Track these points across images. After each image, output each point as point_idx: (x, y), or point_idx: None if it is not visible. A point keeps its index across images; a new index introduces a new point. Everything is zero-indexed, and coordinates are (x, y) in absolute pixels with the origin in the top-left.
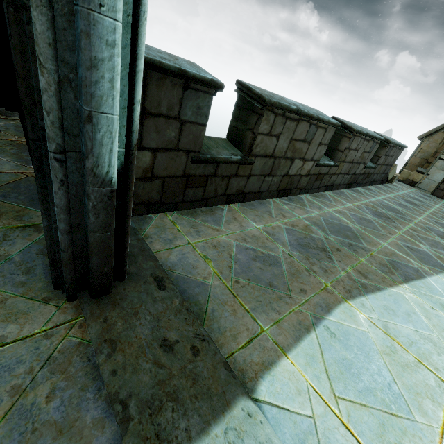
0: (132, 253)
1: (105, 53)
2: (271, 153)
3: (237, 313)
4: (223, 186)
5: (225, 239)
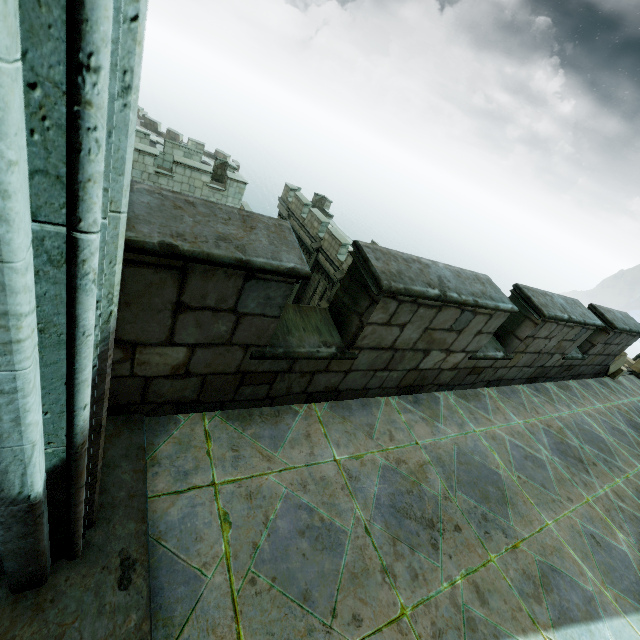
0: (114, 500)
1: (1, 399)
2: (389, 345)
3: None
4: (303, 383)
5: (272, 481)
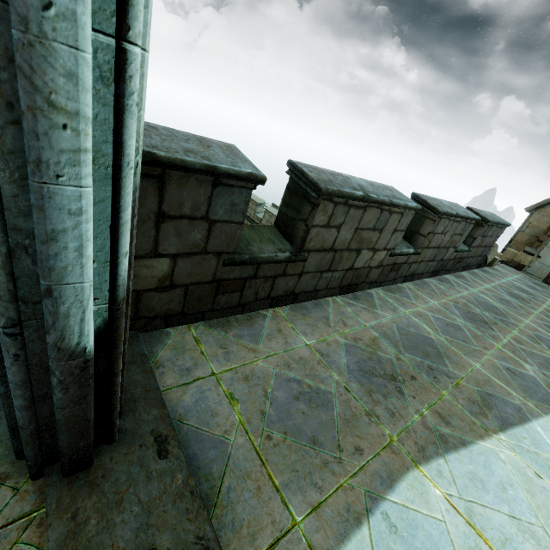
0: (133, 396)
1: (68, 222)
2: (330, 246)
3: (262, 492)
4: (267, 288)
5: (261, 365)
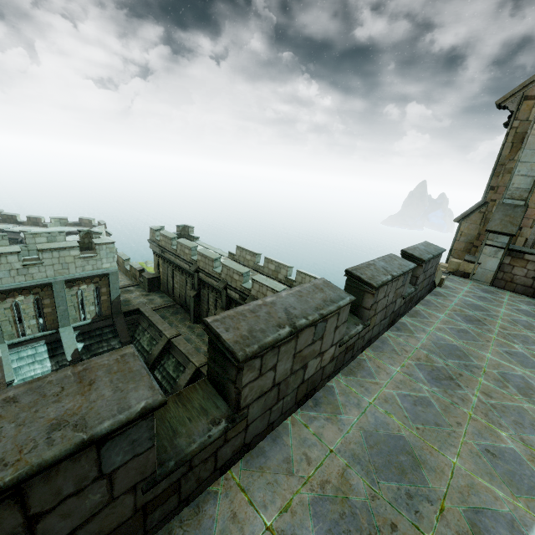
0: None
1: None
2: (271, 386)
3: None
4: (210, 466)
5: None
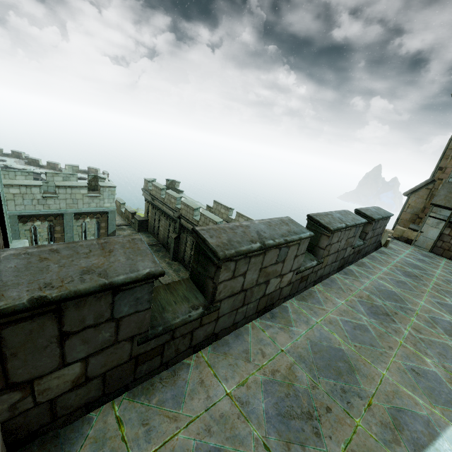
0: None
1: None
2: (240, 290)
3: None
4: (186, 342)
5: (182, 439)
